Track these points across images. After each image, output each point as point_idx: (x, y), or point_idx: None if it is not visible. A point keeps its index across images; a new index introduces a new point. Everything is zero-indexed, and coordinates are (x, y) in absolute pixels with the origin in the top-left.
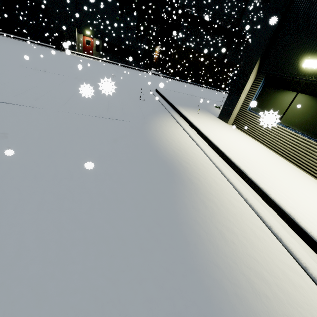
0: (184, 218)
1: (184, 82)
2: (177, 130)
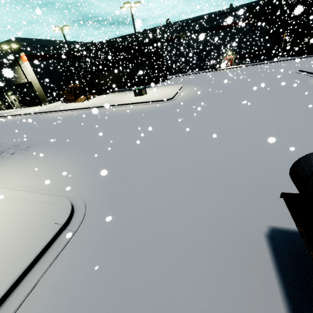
0: None
1: None
2: None
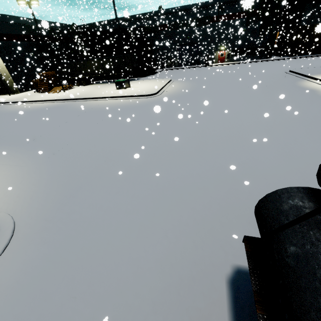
0: (318, 94)
1: (308, 57)
2: (311, 83)
